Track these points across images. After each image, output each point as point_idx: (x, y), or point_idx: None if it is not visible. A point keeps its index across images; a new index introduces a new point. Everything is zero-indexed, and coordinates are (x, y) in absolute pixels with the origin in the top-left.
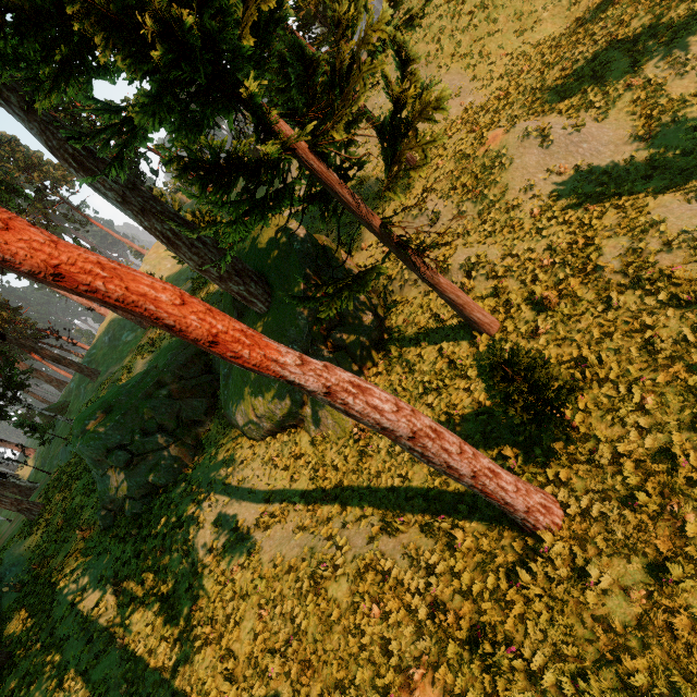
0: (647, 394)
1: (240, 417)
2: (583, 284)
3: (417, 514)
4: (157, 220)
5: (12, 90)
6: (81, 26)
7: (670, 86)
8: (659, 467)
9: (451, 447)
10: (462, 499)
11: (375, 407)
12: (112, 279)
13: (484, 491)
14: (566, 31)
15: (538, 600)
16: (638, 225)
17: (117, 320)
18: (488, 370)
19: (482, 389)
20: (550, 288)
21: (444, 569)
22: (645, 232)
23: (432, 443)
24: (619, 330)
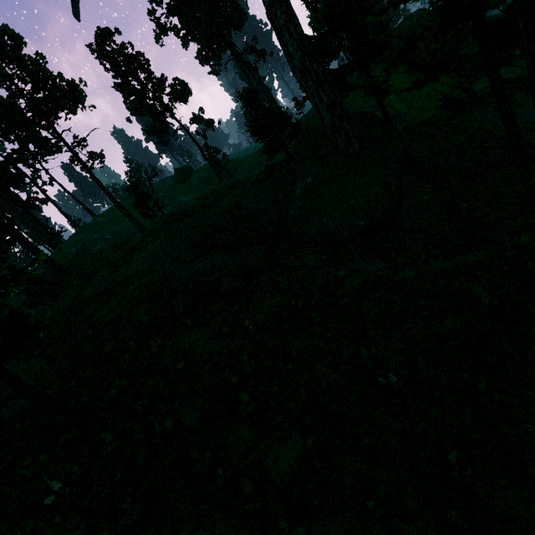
0: None
1: (331, 223)
2: None
3: None
4: (316, 63)
5: None
6: None
7: None
8: None
9: None
10: None
11: None
12: None
13: None
14: None
15: None
16: None
17: (86, 238)
18: None
19: None
20: None
21: None
22: None
23: None
24: None
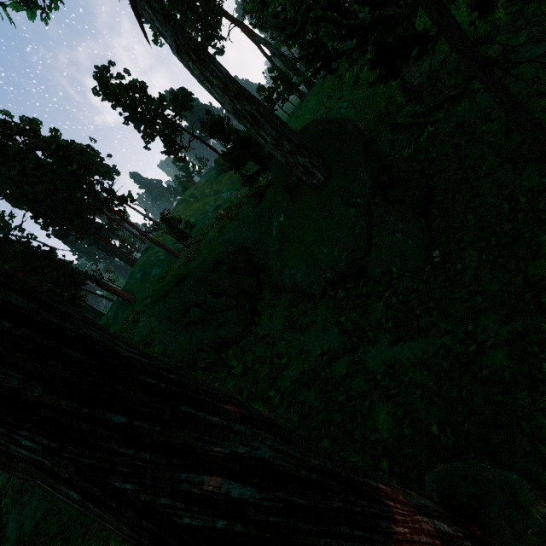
0: None
1: (299, 275)
2: None
3: None
4: (247, 102)
5: (158, 3)
6: None
7: None
8: None
9: None
10: None
11: None
12: None
13: None
14: None
15: None
16: None
17: (147, 262)
18: None
19: None
20: None
21: None
22: None
23: None
24: None
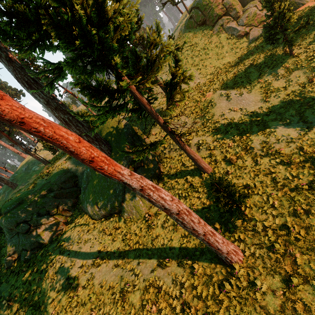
0: (275, 200)
1: (89, 208)
2: (245, 154)
3: (175, 257)
4: (62, 113)
5: (3, 52)
6: (46, 27)
7: (273, 83)
8: (282, 232)
9: (195, 219)
10: (196, 249)
11: (162, 198)
12: (48, 127)
13: (208, 242)
14: (234, 61)
15: (234, 299)
16: (266, 132)
17: (31, 160)
18: (210, 186)
19: (205, 197)
20: (232, 155)
21: (188, 284)
22: (268, 135)
23: (187, 217)
24: (261, 173)
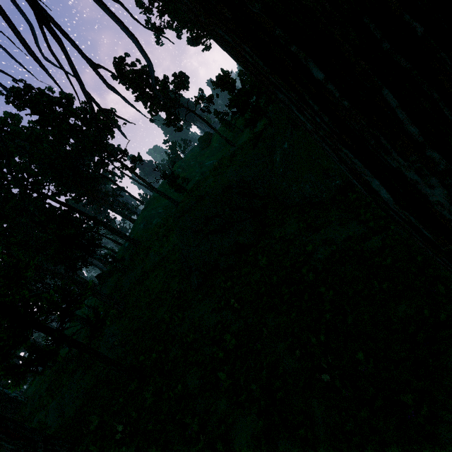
0: None
1: (308, 187)
2: None
3: None
4: None
5: None
6: None
7: None
8: None
9: None
10: None
11: None
12: None
13: None
14: None
15: None
16: None
17: (148, 215)
18: None
19: None
20: None
21: None
22: None
23: None
24: None
